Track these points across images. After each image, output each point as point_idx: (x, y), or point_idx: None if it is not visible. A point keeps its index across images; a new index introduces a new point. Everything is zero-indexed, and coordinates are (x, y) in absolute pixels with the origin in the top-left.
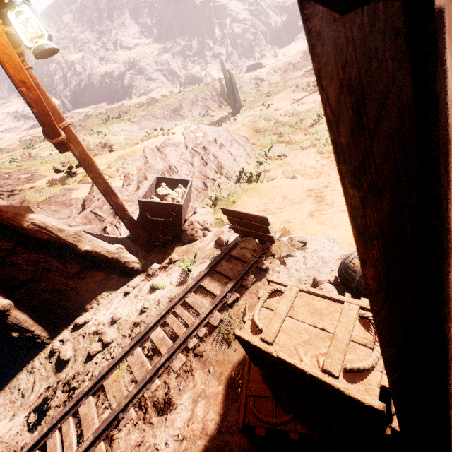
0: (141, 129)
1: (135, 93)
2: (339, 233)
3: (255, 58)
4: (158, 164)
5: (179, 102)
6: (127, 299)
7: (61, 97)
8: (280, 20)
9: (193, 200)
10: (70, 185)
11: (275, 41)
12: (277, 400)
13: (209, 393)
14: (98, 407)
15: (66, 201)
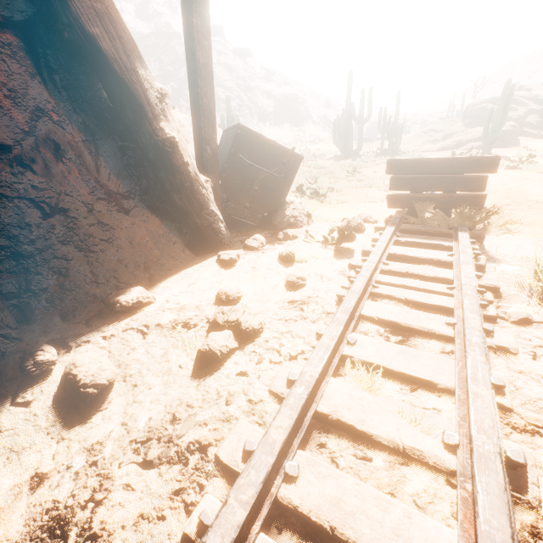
0: None
1: None
2: None
3: None
4: None
5: None
6: (235, 272)
7: None
8: (266, 103)
9: None
10: None
11: (260, 120)
12: None
13: None
14: (354, 475)
15: None
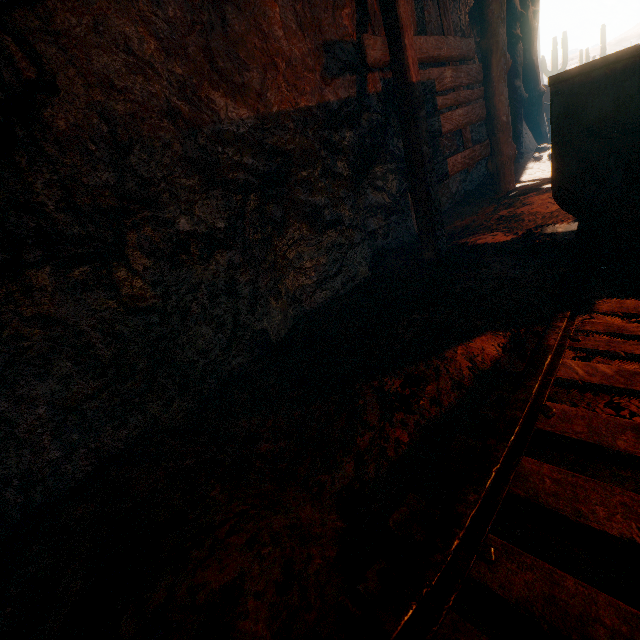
0: None
1: None
2: None
3: None
4: None
5: None
6: None
7: None
8: None
9: None
10: None
11: None
12: None
13: None
14: None
15: None
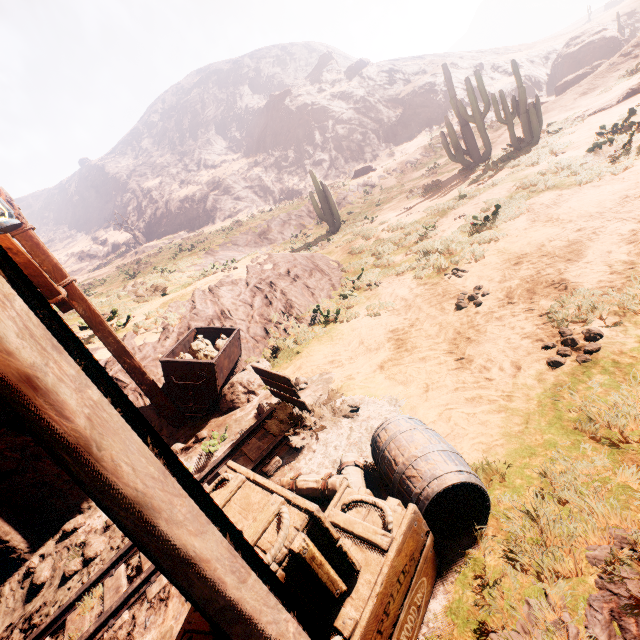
0: (216, 261)
1: (220, 216)
2: (407, 391)
3: (366, 160)
4: (207, 310)
5: (266, 223)
6: None
7: (132, 229)
8: (393, 115)
9: (248, 352)
10: (96, 344)
11: (390, 138)
12: (215, 638)
13: (177, 632)
14: None
15: None
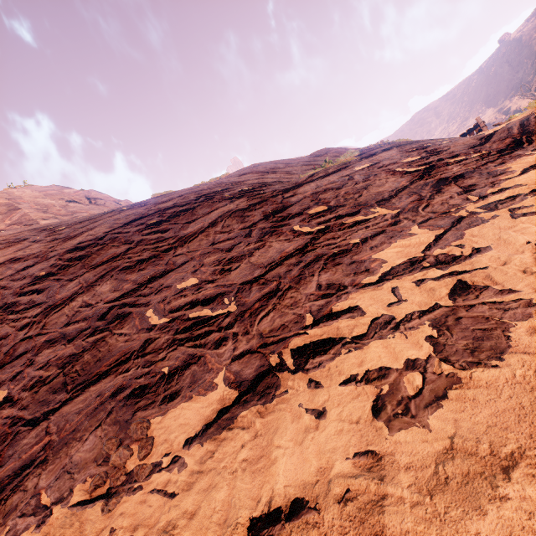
0: None
1: None
2: None
3: None
4: None
5: None
6: None
7: (534, 95)
8: None
9: None
10: None
11: None
12: None
13: None
14: None
15: None
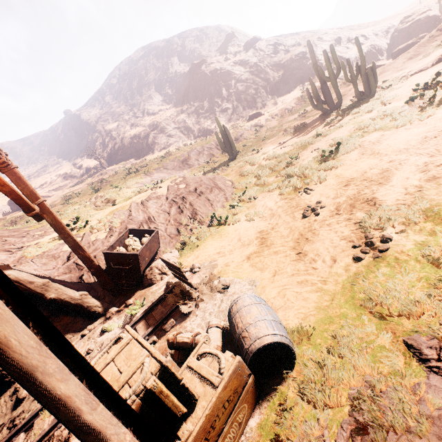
0: (152, 180)
1: (157, 148)
2: (262, 275)
3: (257, 108)
4: (139, 216)
5: (187, 153)
6: (82, 341)
7: (99, 158)
8: (277, 75)
9: (165, 245)
10: None
11: (275, 92)
12: None
13: None
14: None
15: (56, 254)
